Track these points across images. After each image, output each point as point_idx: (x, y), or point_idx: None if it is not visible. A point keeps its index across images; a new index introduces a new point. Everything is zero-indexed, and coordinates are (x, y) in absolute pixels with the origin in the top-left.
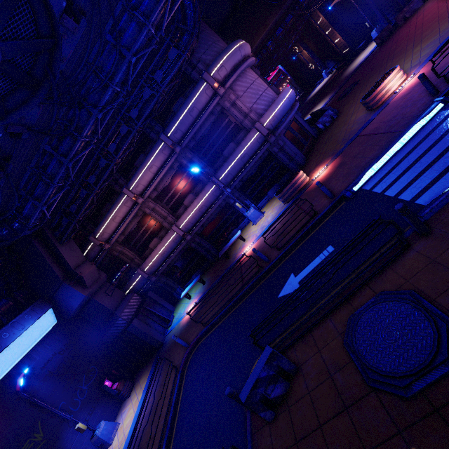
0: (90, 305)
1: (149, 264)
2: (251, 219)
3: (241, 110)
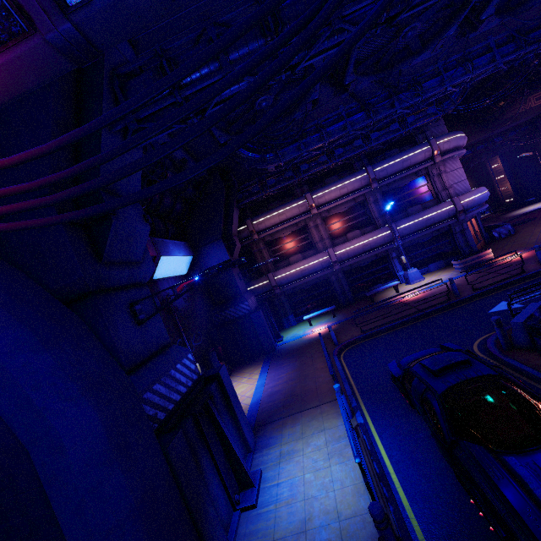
0: (224, 275)
1: (283, 274)
2: (410, 278)
3: (442, 183)
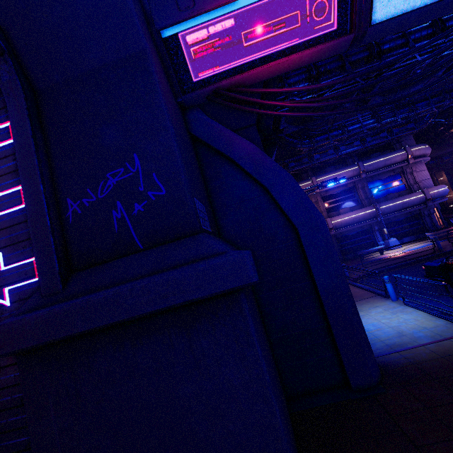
0: None
1: None
2: (390, 245)
3: (413, 179)
